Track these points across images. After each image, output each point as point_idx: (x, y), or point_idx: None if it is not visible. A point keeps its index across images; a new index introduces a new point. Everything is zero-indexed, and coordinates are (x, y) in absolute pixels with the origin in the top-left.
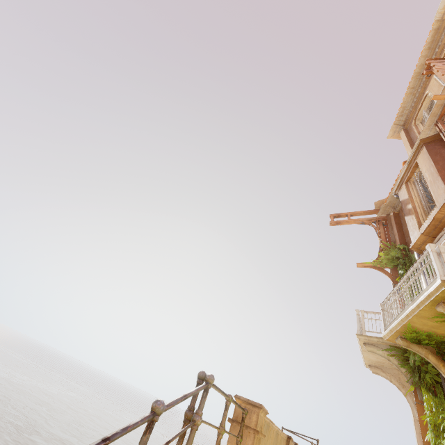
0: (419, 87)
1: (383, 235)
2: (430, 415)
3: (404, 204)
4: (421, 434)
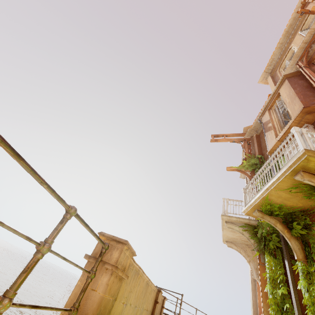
0: (286, 43)
1: (247, 149)
2: (270, 272)
3: (265, 124)
4: (254, 291)
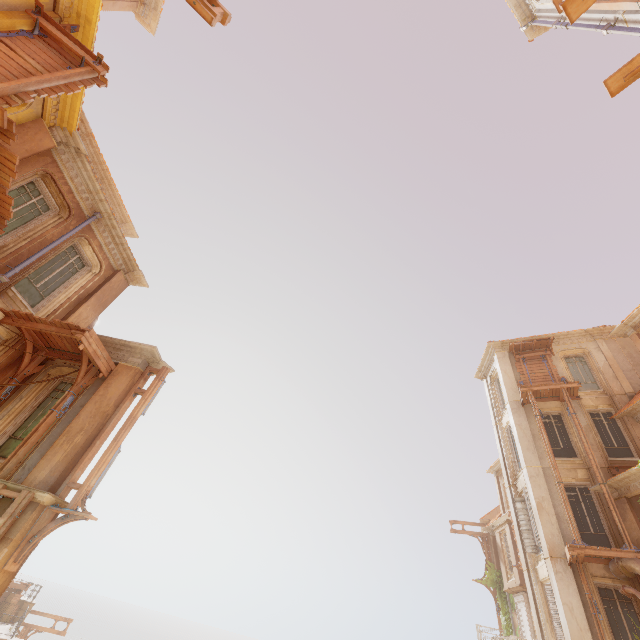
0: None
1: (486, 553)
2: None
3: (499, 549)
4: None
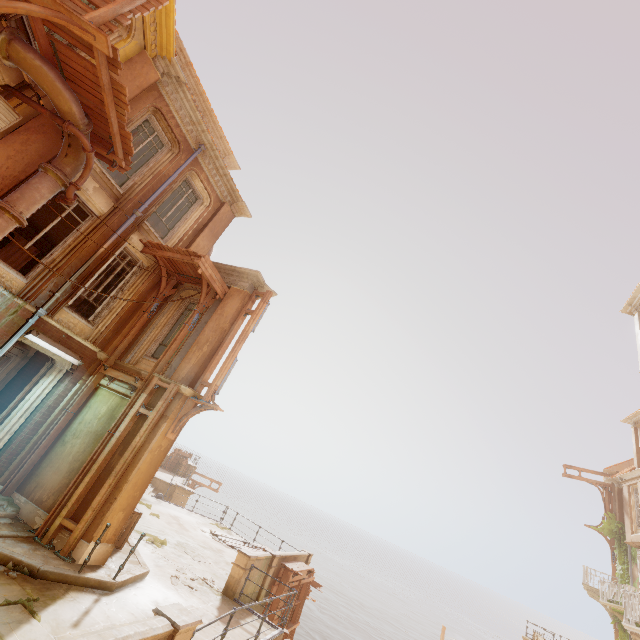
0: None
1: (607, 503)
2: (620, 639)
3: (625, 502)
4: None
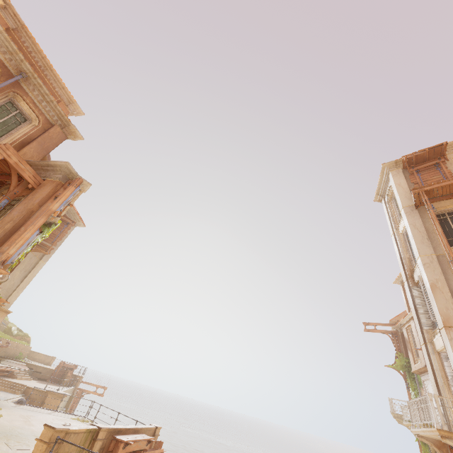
0: None
1: (396, 346)
2: None
3: (406, 341)
4: None
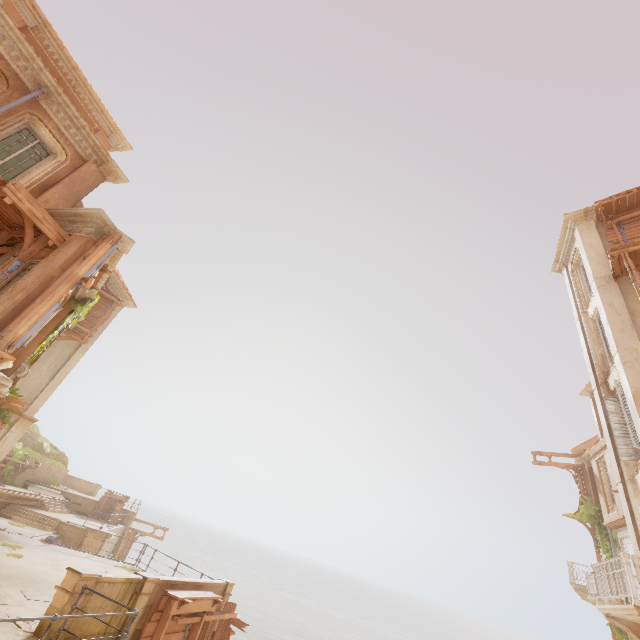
0: None
1: (581, 486)
2: None
3: (596, 479)
4: None
